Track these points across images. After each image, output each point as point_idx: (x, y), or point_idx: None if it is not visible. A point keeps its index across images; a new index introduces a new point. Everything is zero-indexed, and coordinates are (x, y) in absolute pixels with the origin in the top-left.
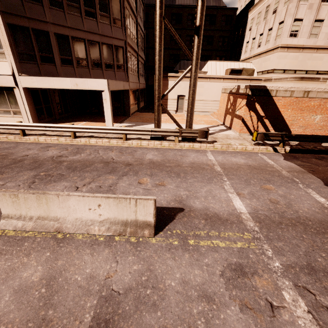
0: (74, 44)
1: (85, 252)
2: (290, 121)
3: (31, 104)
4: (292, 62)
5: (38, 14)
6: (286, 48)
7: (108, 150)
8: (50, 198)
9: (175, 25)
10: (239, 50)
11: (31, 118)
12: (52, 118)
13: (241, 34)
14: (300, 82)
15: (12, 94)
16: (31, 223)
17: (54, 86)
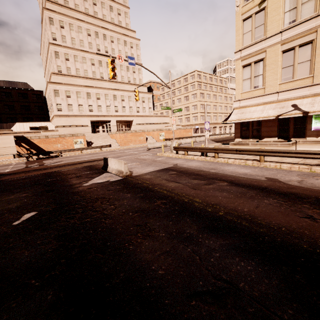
0: None
1: None
2: (46, 148)
3: None
4: (66, 122)
5: None
6: (58, 116)
7: None
8: None
9: None
10: (49, 114)
11: None
12: None
13: (47, 106)
14: (46, 132)
15: None
16: None
17: None
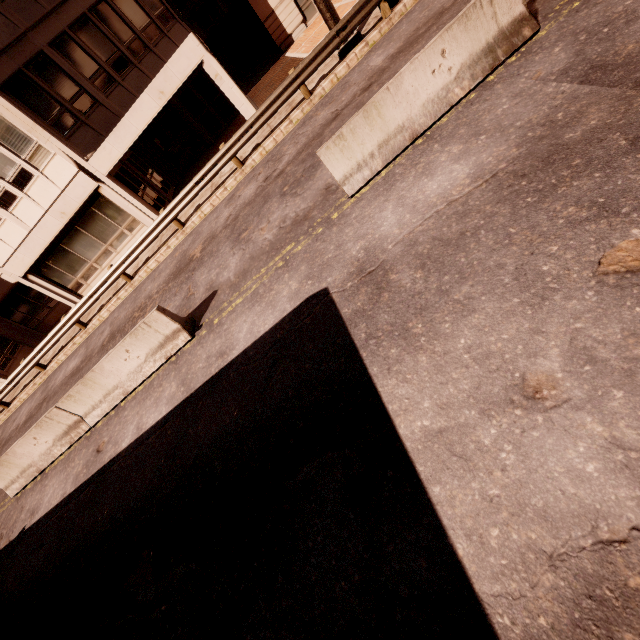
0: (83, 41)
1: (474, 109)
2: None
3: (135, 195)
4: None
5: (4, 30)
6: None
7: (310, 121)
8: (380, 100)
9: None
10: None
11: (154, 214)
12: (166, 204)
13: None
14: None
15: (103, 202)
16: (377, 159)
17: (139, 131)
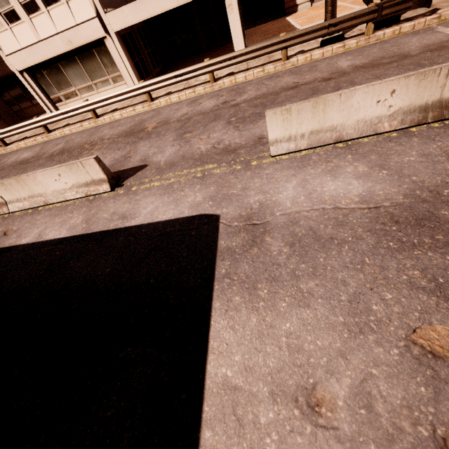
0: None
1: (390, 146)
2: None
3: (129, 58)
4: None
5: None
6: None
7: (276, 78)
8: (330, 100)
9: None
10: None
11: (136, 80)
12: (149, 76)
13: None
14: None
15: (103, 50)
16: (305, 141)
17: (154, 12)
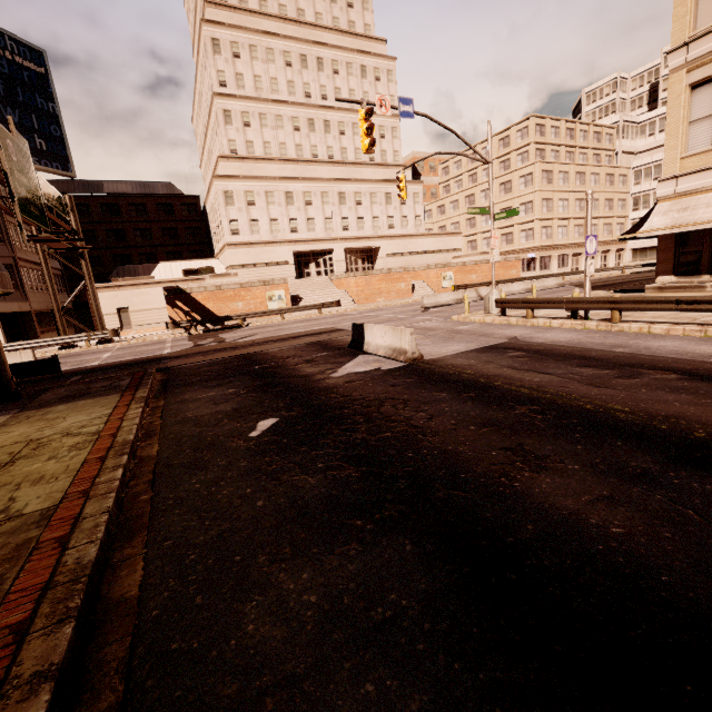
0: None
1: None
2: (217, 311)
3: None
4: (247, 257)
5: None
6: (233, 245)
7: None
8: None
9: (110, 218)
10: (212, 244)
11: None
12: None
13: (208, 226)
14: (216, 279)
15: None
16: None
17: None
